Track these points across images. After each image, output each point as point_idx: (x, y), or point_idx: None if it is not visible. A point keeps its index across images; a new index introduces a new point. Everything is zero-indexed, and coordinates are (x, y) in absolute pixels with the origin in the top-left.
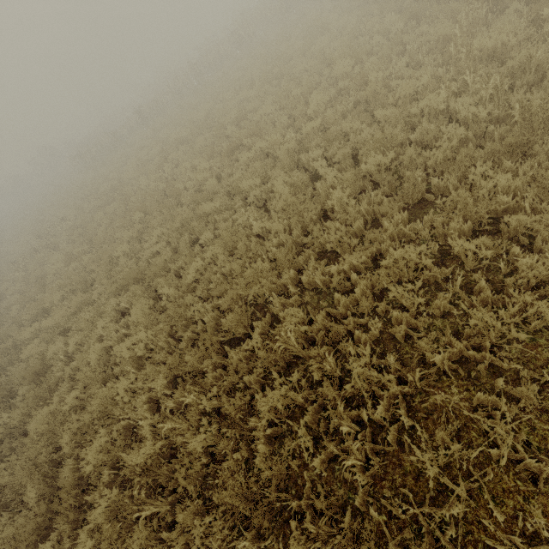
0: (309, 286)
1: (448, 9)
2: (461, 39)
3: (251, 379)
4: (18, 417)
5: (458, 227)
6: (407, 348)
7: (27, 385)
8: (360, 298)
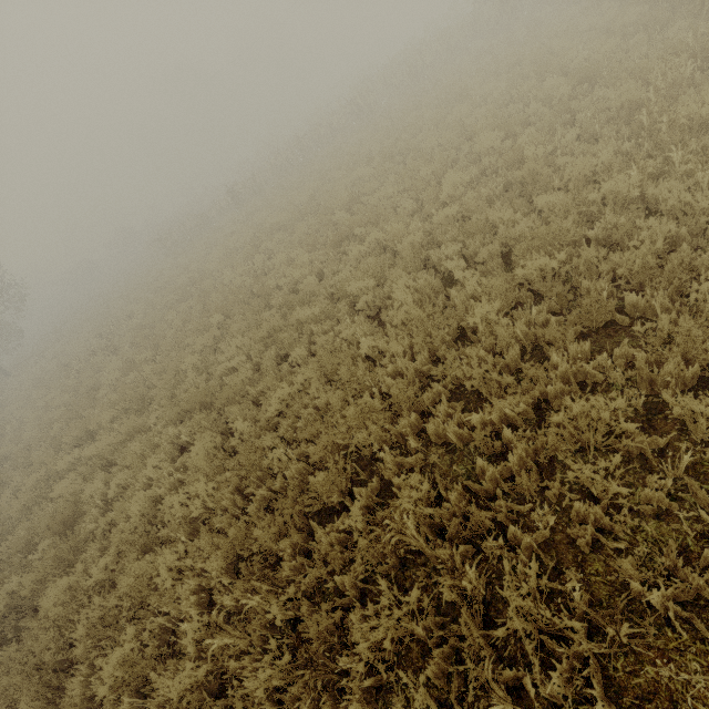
0: (437, 438)
1: (635, 69)
2: (658, 105)
3: (346, 580)
4: (30, 585)
5: (676, 372)
6: (598, 565)
7: (49, 538)
8: (517, 468)
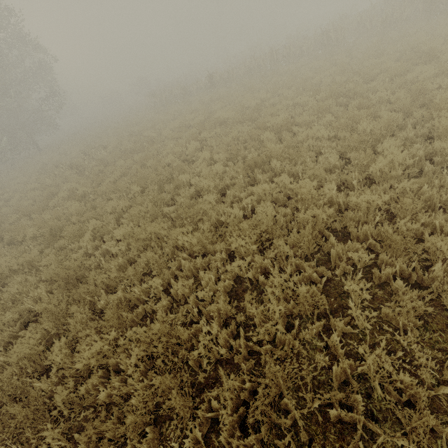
0: None
1: None
2: None
3: None
4: None
5: None
6: None
7: None
8: None
